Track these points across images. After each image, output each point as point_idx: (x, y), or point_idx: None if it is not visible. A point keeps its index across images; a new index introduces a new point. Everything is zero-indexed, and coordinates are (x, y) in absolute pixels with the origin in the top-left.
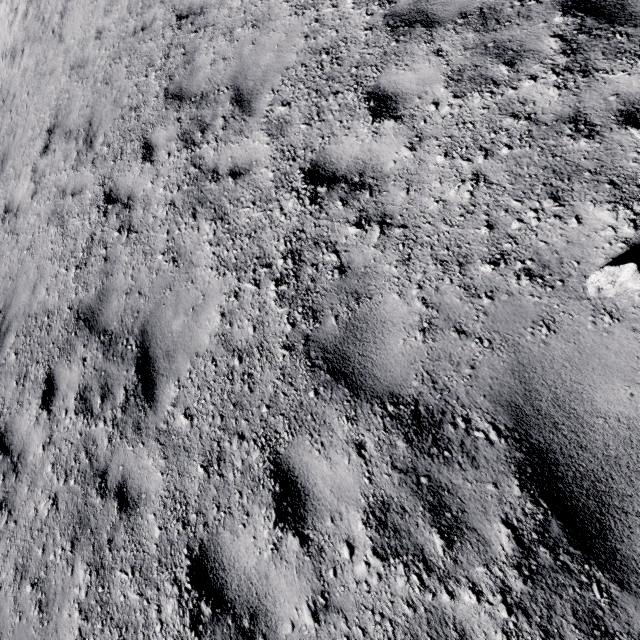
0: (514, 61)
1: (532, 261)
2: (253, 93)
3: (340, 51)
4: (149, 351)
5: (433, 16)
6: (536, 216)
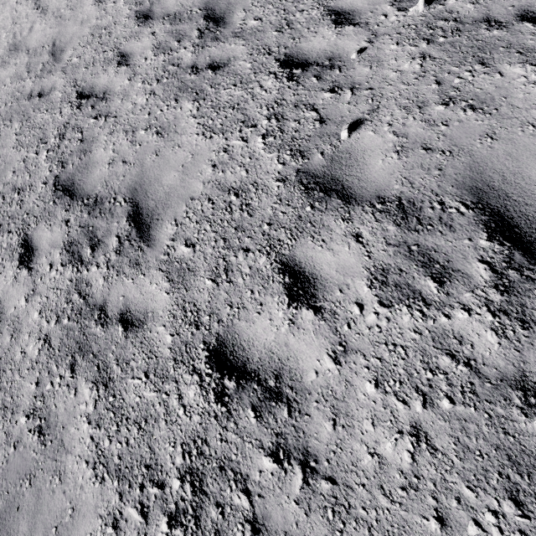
0: (442, 279)
1: None
2: (153, 217)
3: (250, 197)
4: None
5: (349, 189)
6: (497, 523)
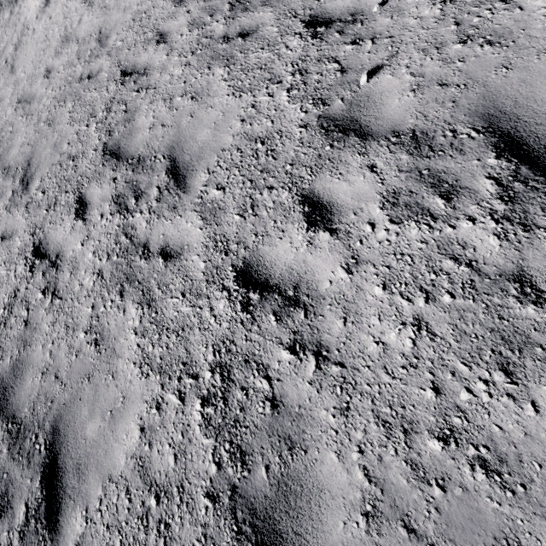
0: (450, 196)
1: (487, 449)
2: (189, 168)
3: (275, 143)
4: (58, 458)
5: (366, 128)
6: (487, 390)
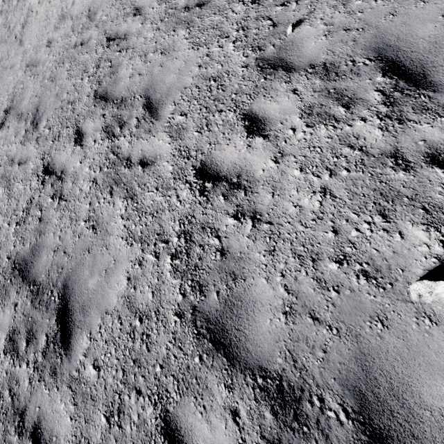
0: (349, 105)
1: (368, 264)
2: (160, 103)
3: (224, 80)
4: (68, 304)
5: (291, 64)
6: (369, 228)
